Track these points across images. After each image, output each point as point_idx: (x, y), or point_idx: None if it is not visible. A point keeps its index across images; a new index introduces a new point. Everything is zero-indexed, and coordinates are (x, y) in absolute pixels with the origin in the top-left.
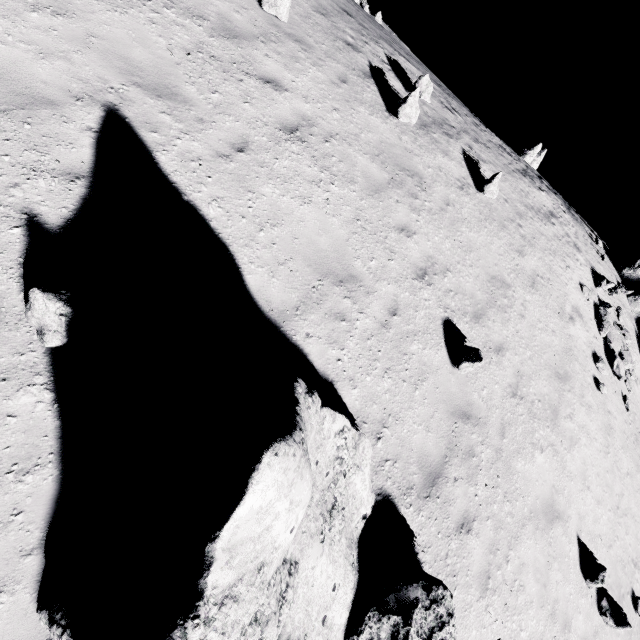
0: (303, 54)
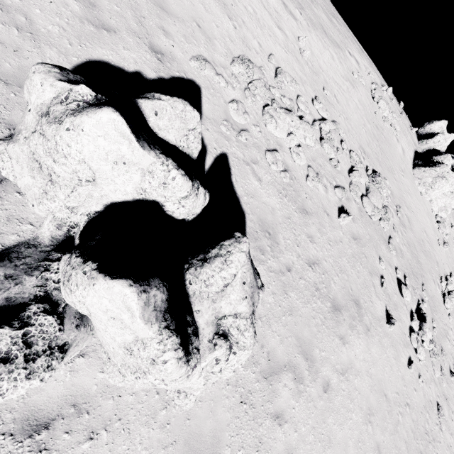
0: None
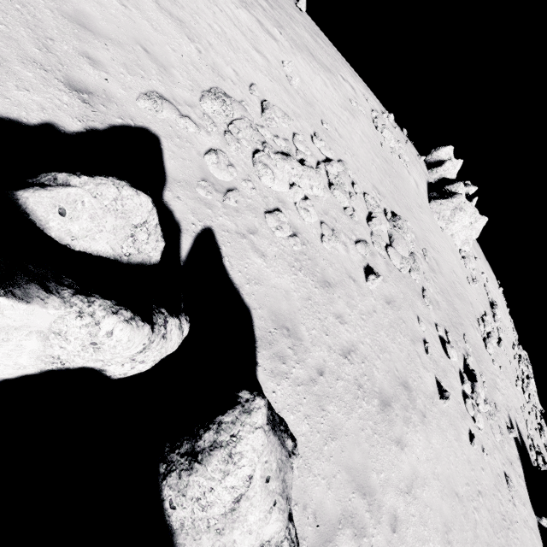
0: None
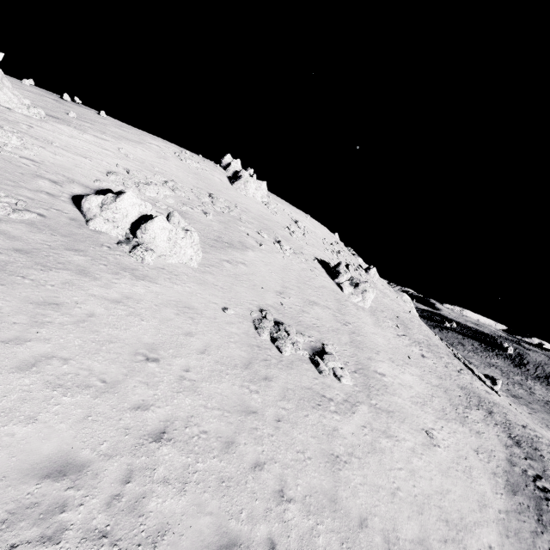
0: (33, 89)
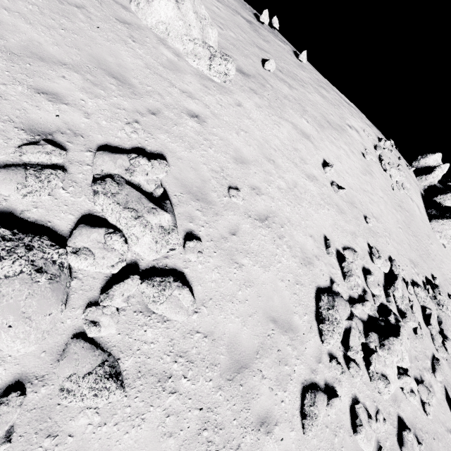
0: None
